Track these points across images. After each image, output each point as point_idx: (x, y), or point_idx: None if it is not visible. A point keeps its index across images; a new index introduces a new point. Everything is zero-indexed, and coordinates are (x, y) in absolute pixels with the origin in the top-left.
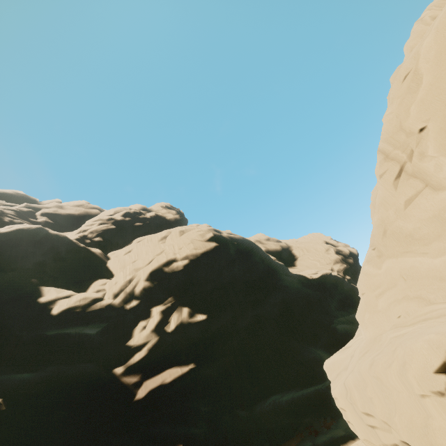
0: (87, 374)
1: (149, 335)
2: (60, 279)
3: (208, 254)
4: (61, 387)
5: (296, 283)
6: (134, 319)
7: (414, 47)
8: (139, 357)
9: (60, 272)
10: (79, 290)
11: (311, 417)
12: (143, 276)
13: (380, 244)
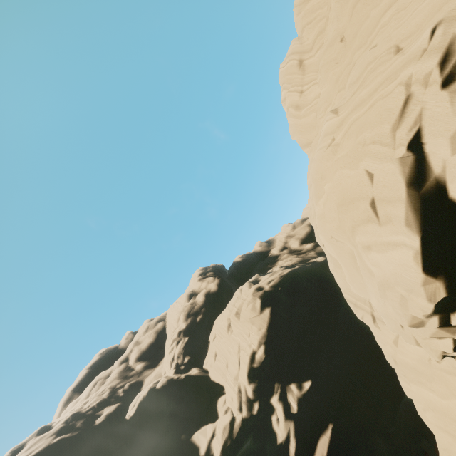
0: None
1: (285, 424)
2: (194, 416)
3: (271, 325)
4: None
5: None
6: (265, 416)
7: (300, 142)
8: (293, 449)
9: (189, 410)
10: (212, 417)
11: None
12: (244, 382)
13: (398, 370)
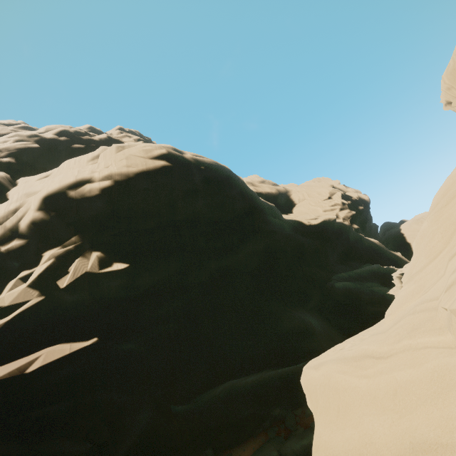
0: None
1: (29, 293)
2: None
3: (150, 176)
4: None
5: (287, 229)
6: (17, 268)
7: None
8: None
9: None
10: None
11: (283, 406)
12: (32, 203)
13: None
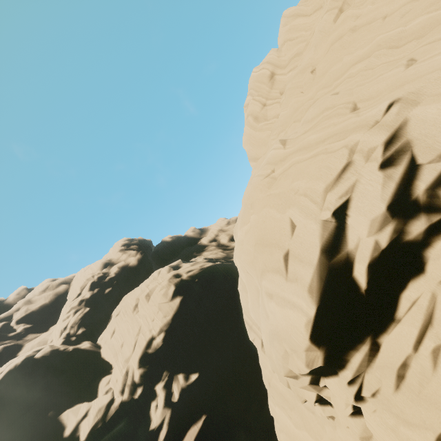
0: None
1: (163, 412)
2: (71, 391)
3: (178, 314)
4: None
5: None
6: (146, 401)
7: (249, 154)
8: (163, 436)
9: (68, 385)
10: (91, 395)
11: None
12: (134, 366)
13: (269, 392)
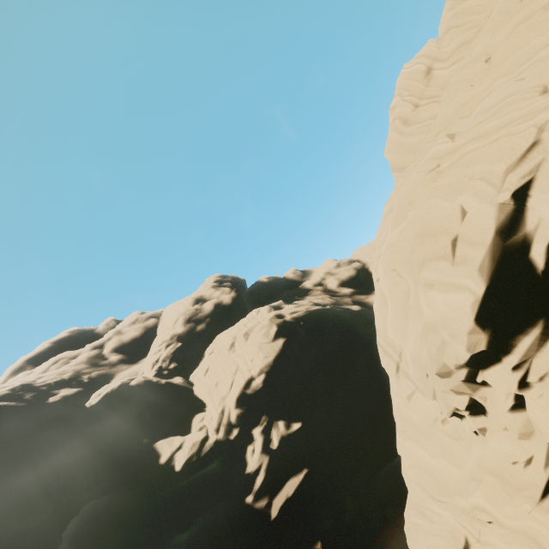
0: (228, 514)
1: (260, 457)
2: (164, 424)
3: (280, 357)
4: (215, 534)
5: None
6: (241, 444)
7: (393, 163)
8: (260, 481)
9: (160, 417)
10: (184, 431)
11: None
12: (231, 405)
13: (400, 425)
